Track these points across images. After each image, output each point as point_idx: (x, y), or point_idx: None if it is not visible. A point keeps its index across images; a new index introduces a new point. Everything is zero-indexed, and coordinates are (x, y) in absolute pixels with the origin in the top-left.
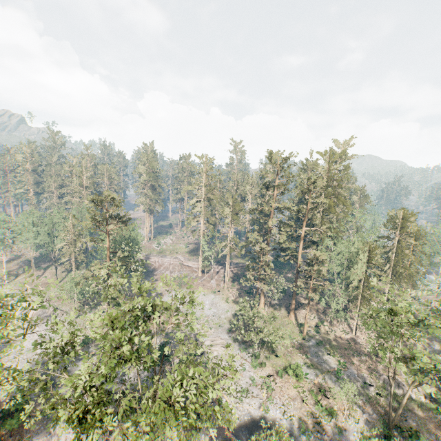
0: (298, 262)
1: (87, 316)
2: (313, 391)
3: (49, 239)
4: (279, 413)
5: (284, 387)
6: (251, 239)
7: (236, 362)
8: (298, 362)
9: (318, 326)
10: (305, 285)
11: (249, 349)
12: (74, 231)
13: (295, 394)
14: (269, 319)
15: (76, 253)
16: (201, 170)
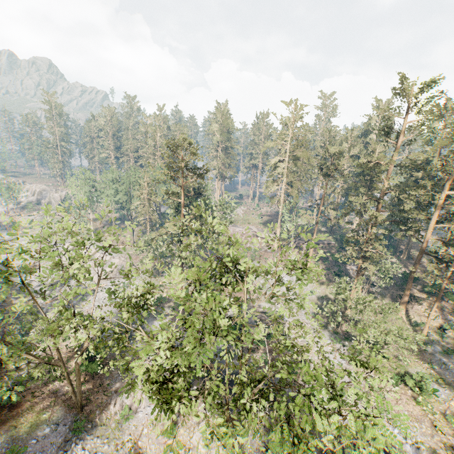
0: (423, 241)
1: (160, 276)
2: (450, 416)
3: (126, 198)
4: (398, 434)
5: (400, 400)
6: (358, 204)
7: (327, 354)
8: (417, 370)
9: (442, 330)
10: (439, 272)
11: (343, 341)
12: (148, 190)
13: (420, 413)
14: (383, 309)
15: (151, 213)
16: (288, 120)
